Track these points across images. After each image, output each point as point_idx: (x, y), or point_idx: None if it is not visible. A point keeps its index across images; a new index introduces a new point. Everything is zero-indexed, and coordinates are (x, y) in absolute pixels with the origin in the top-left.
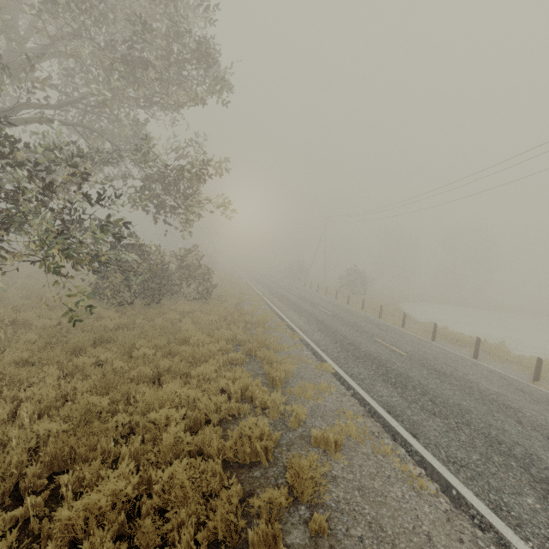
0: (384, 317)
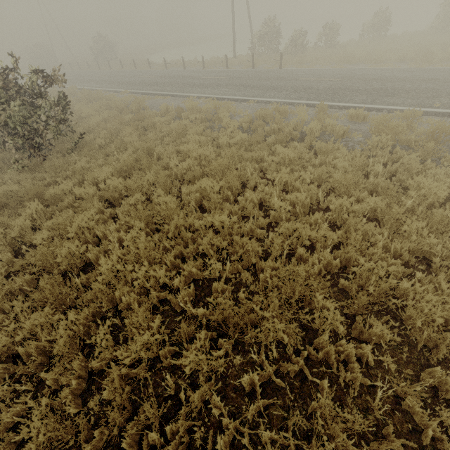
0: (139, 68)
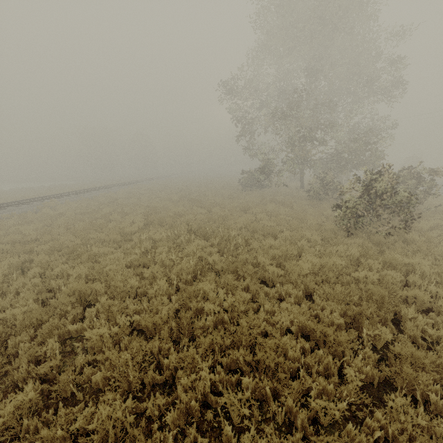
0: None
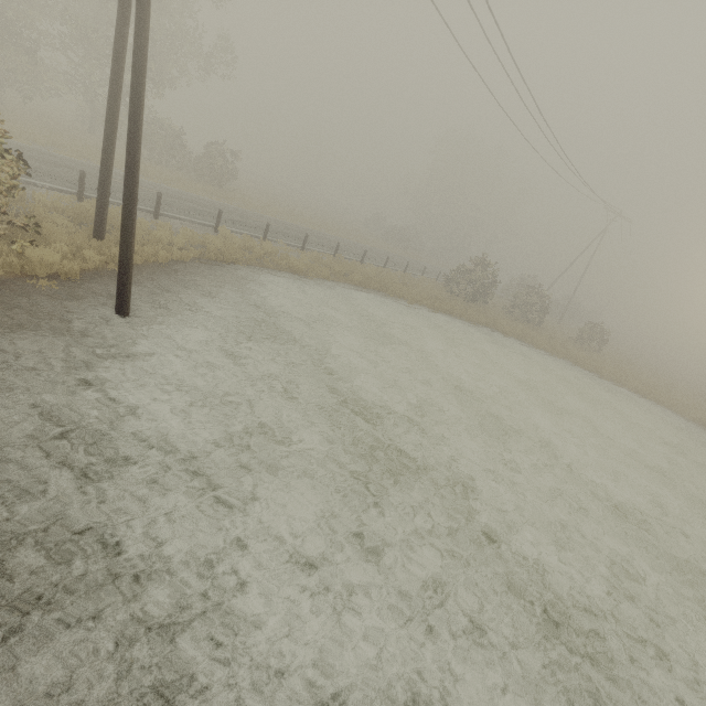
0: (307, 252)
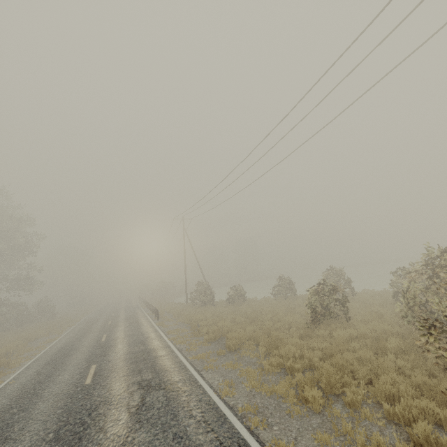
0: None
